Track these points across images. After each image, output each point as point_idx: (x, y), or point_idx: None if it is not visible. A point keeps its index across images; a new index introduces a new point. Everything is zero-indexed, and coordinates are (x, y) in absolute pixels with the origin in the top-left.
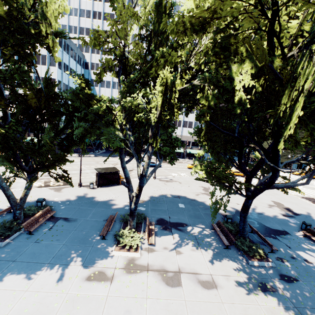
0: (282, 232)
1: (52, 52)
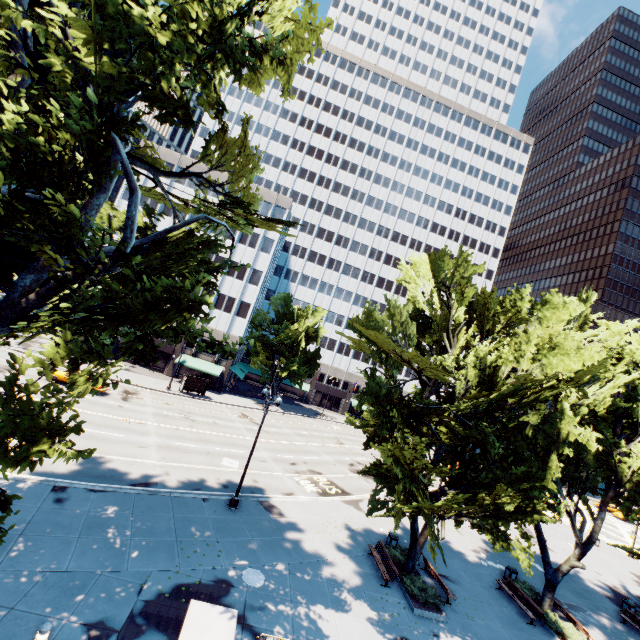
0: None
1: (555, 401)
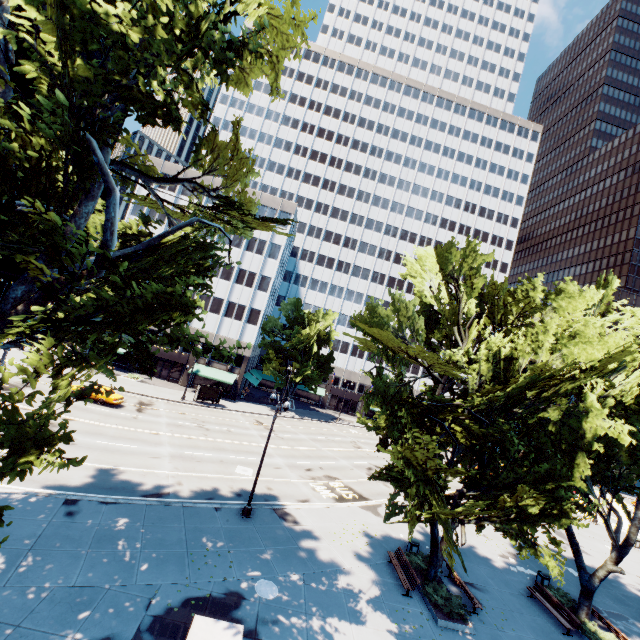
0: None
1: (578, 393)
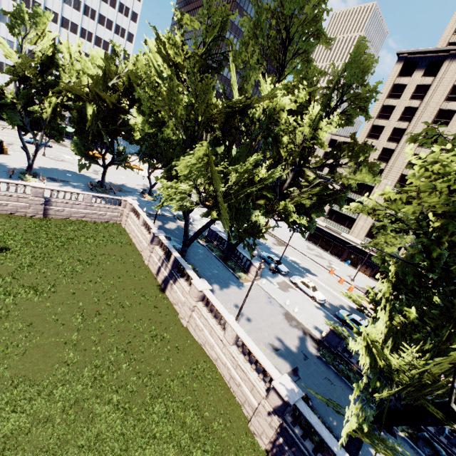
0: (130, 192)
1: None
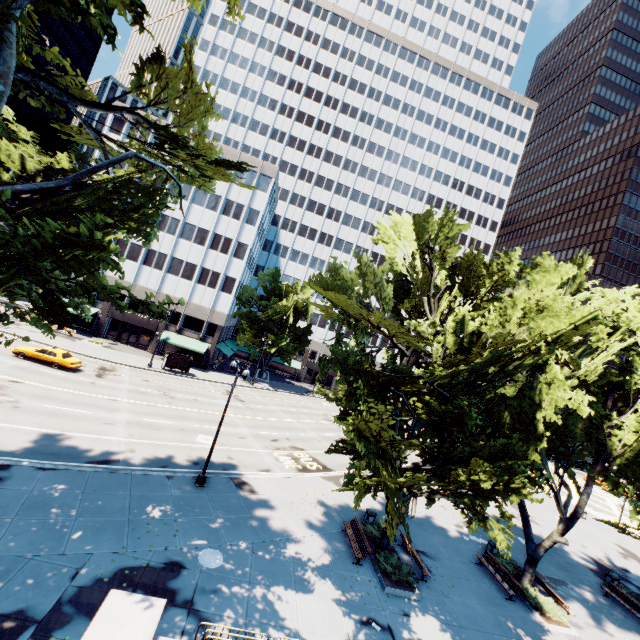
0: None
1: (542, 371)
